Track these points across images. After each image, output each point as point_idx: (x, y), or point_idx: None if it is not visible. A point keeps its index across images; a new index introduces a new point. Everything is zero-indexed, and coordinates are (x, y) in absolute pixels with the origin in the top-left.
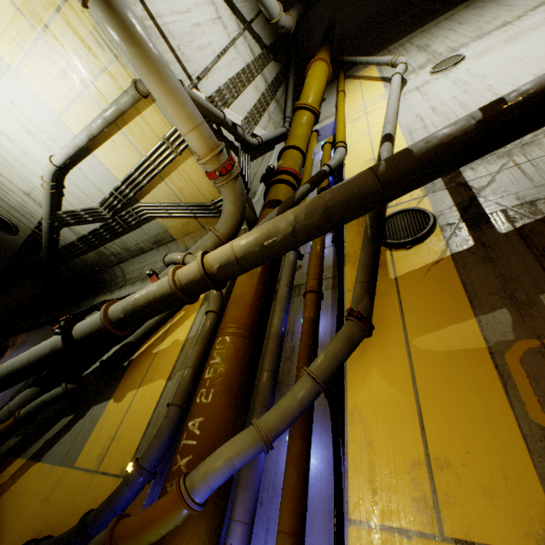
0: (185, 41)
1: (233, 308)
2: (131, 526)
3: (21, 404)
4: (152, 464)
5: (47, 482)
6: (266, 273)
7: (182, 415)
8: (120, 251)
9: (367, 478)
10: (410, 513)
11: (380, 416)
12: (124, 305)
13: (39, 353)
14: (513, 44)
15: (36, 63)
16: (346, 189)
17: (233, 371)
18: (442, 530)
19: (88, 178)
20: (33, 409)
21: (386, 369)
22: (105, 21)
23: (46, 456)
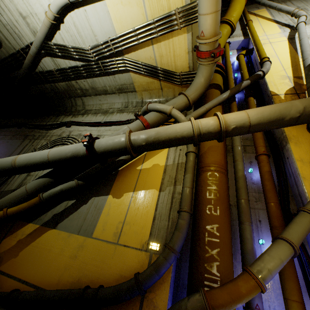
0: None
1: (213, 154)
2: (223, 299)
3: (37, 188)
4: (180, 248)
5: (69, 244)
6: None
7: (190, 219)
8: (87, 88)
9: None
10: None
11: None
12: (147, 136)
13: (60, 156)
14: None
15: None
16: None
17: (226, 196)
18: None
19: (89, 22)
20: (54, 194)
21: None
22: None
23: (59, 225)
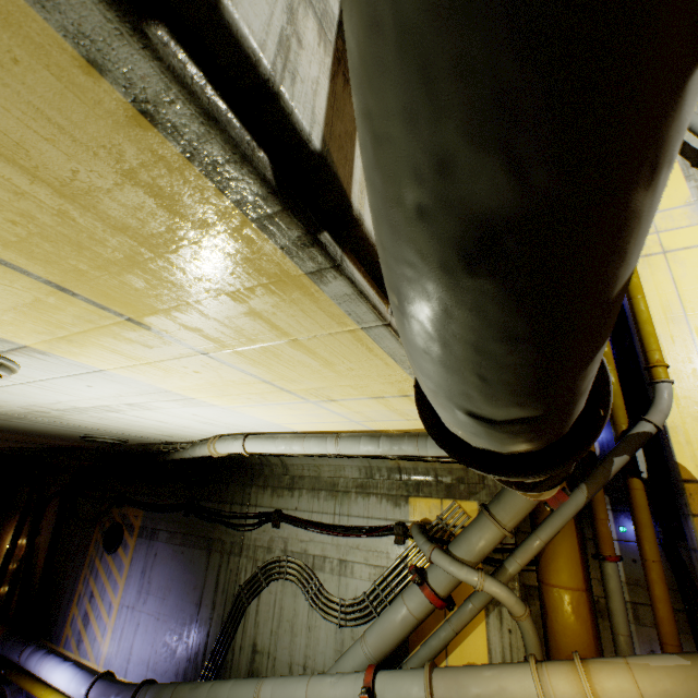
0: None
1: None
2: None
3: None
4: None
5: None
6: (592, 606)
7: None
8: None
9: None
10: None
11: None
12: None
13: None
14: None
15: (274, 408)
16: None
17: None
18: None
19: None
20: None
21: None
22: None
23: None
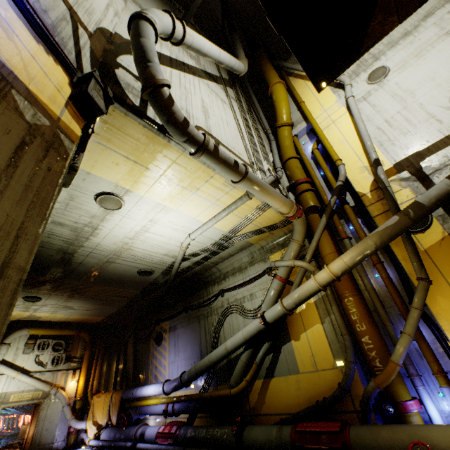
0: (235, 144)
1: (341, 282)
2: (382, 379)
3: (248, 358)
4: (354, 359)
5: (290, 383)
6: None
7: (351, 337)
8: (216, 260)
9: None
10: None
11: (449, 314)
12: (293, 301)
13: (251, 334)
14: (422, 61)
15: (188, 203)
16: (396, 227)
17: (365, 312)
18: None
19: (205, 236)
20: (262, 358)
21: (442, 294)
22: (246, 186)
23: (275, 374)
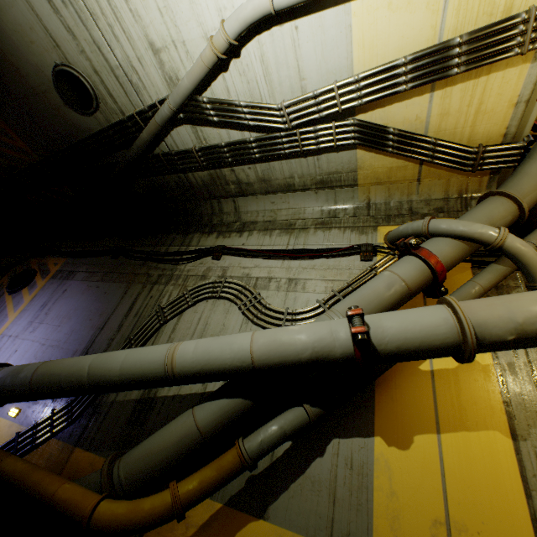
0: None
1: None
2: None
3: (220, 423)
4: None
5: None
6: None
7: None
8: (252, 181)
9: None
10: None
11: None
12: (519, 320)
13: (282, 357)
14: None
15: None
16: None
17: None
18: None
19: (298, 51)
20: (269, 446)
21: None
22: None
23: (272, 511)
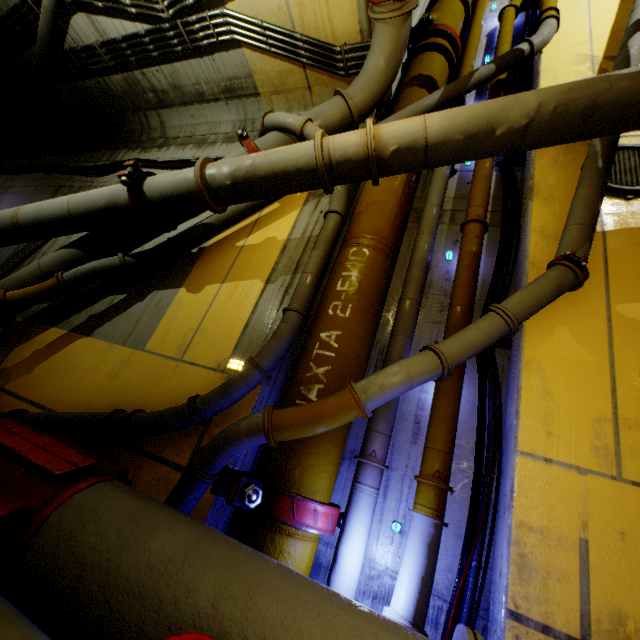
0: None
1: (372, 216)
2: (294, 418)
3: (57, 265)
4: (271, 366)
5: (108, 359)
6: (411, 182)
7: (302, 325)
8: (165, 88)
9: (542, 422)
10: (588, 456)
11: (563, 372)
12: (233, 168)
13: (87, 205)
14: None
15: None
16: (633, 83)
17: (373, 291)
18: (620, 473)
19: None
20: (82, 275)
21: (577, 328)
22: None
23: (97, 332)
